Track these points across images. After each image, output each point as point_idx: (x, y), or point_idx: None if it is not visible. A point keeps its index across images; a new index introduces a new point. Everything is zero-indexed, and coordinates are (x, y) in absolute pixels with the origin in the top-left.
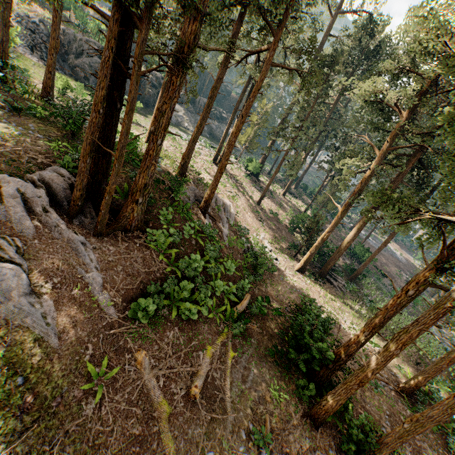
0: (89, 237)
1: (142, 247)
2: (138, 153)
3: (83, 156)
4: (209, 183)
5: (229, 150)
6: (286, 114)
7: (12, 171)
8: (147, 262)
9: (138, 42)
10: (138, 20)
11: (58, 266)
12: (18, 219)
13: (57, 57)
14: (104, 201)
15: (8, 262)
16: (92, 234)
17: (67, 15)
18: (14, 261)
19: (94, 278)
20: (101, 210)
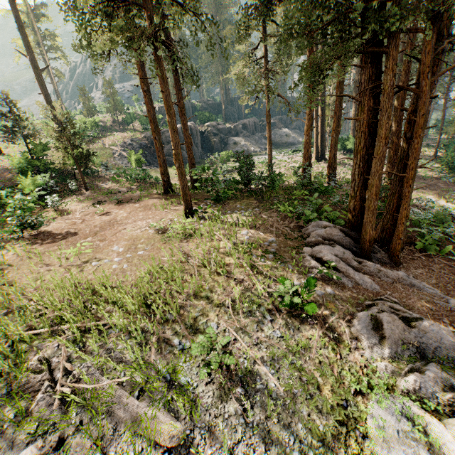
0: (396, 269)
1: (426, 258)
2: (308, 183)
3: (376, 194)
4: (345, 179)
5: (399, 127)
6: (358, 73)
7: (297, 244)
8: (450, 270)
9: (430, 49)
10: (414, 31)
11: (426, 307)
12: (359, 279)
13: (151, 159)
14: (402, 227)
15: (413, 320)
16: (394, 266)
17: (131, 127)
18: (415, 317)
19: (454, 305)
20: (400, 237)
